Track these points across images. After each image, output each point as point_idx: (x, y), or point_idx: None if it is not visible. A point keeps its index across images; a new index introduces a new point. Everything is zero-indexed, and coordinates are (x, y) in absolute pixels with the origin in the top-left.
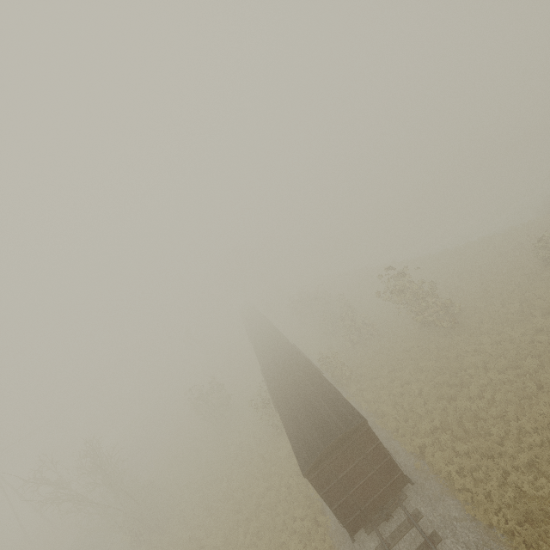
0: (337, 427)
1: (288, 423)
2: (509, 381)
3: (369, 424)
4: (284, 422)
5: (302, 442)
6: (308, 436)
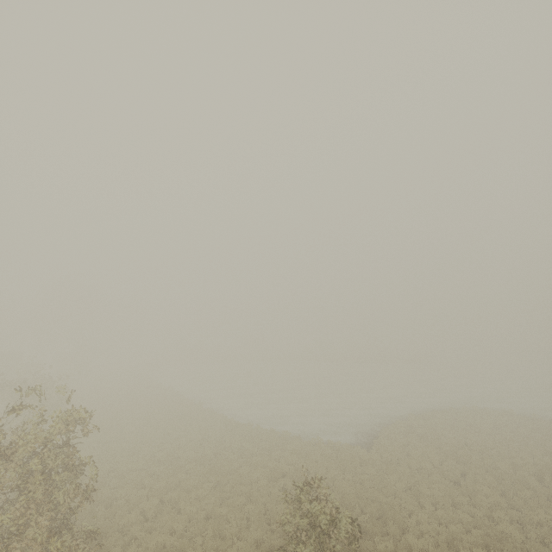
0: None
1: None
2: None
3: None
4: None
5: None
6: None
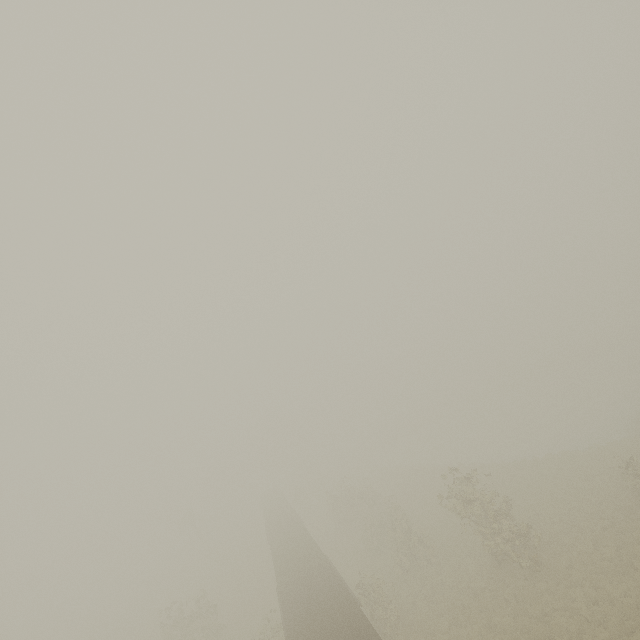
0: None
1: None
2: None
3: None
4: None
5: None
6: None
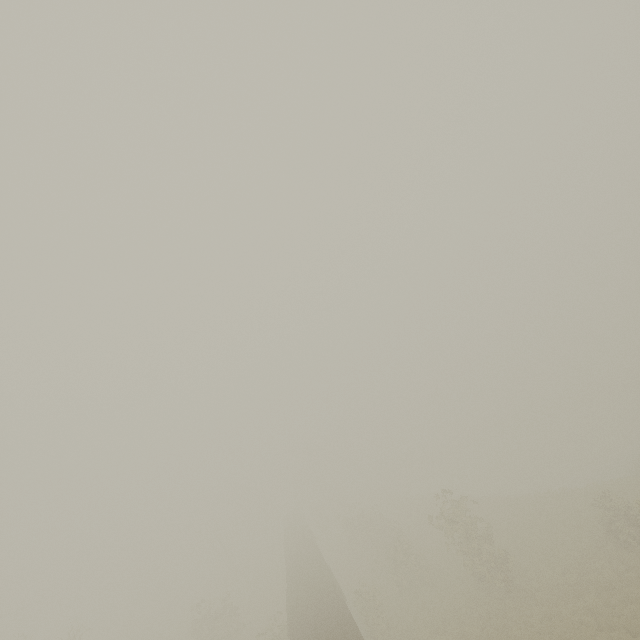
0: None
1: None
2: None
3: None
4: None
5: None
6: None
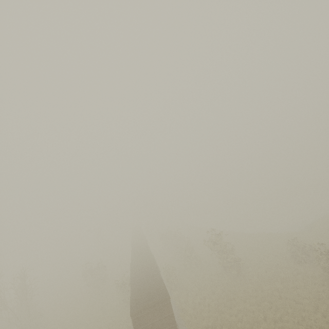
0: (155, 296)
1: (133, 290)
2: (253, 312)
3: (176, 315)
4: (131, 290)
5: (136, 300)
6: (140, 298)
